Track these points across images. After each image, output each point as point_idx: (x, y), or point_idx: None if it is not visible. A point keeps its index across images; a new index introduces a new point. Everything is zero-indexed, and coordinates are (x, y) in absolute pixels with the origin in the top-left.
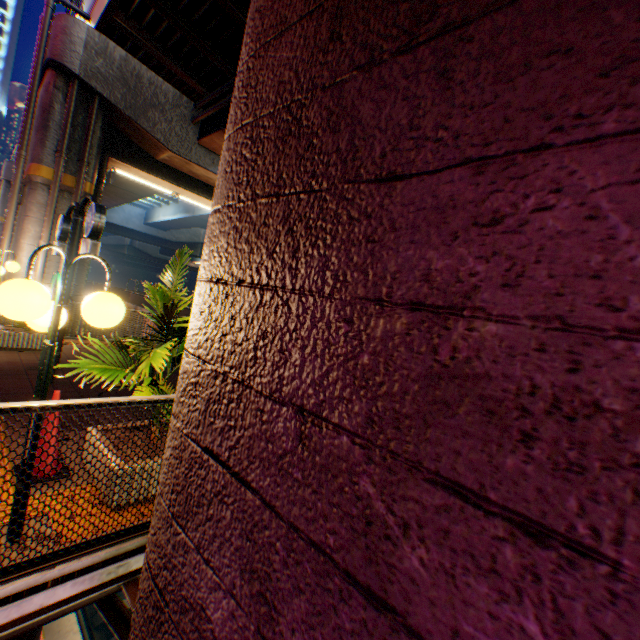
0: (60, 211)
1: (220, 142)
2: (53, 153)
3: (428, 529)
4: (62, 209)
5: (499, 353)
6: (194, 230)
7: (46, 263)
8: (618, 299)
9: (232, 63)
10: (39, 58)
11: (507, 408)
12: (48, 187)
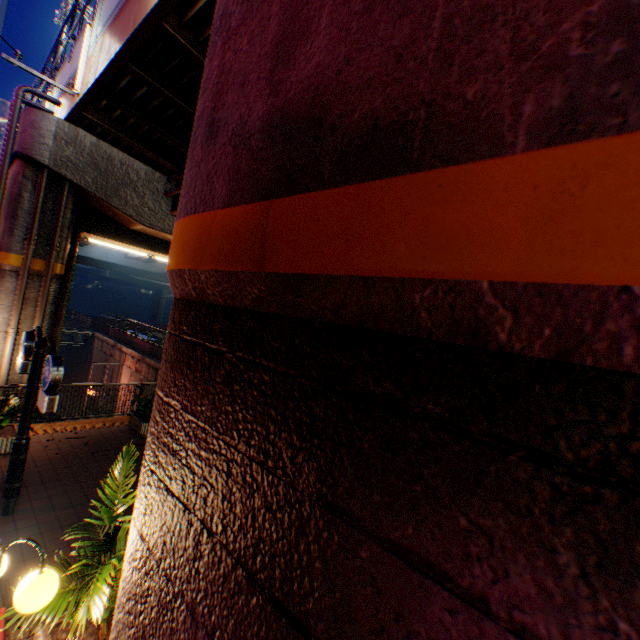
0: (29, 294)
1: None
2: (22, 240)
3: None
4: (31, 292)
5: None
6: None
7: (14, 349)
8: None
9: None
10: (8, 148)
11: None
12: (17, 273)
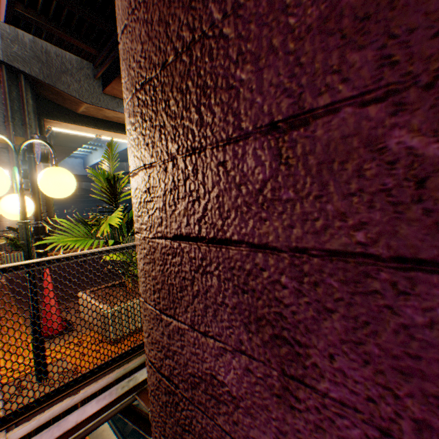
0: None
1: (119, 88)
2: (3, 124)
3: None
4: None
5: None
6: (119, 165)
7: None
8: None
9: (111, 23)
10: None
11: None
12: (7, 149)
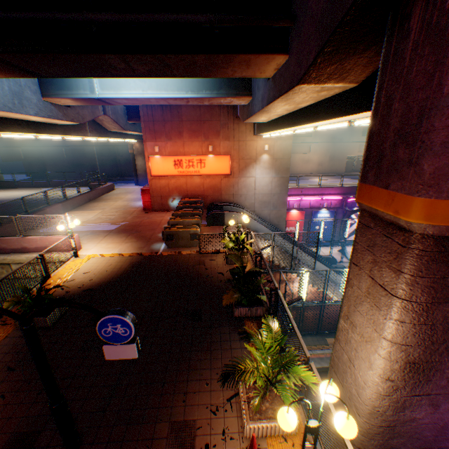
0: None
1: None
2: None
3: None
4: None
5: None
6: None
7: None
8: None
9: None
10: None
11: None
12: None
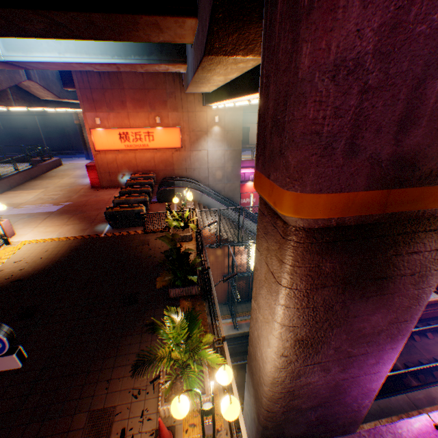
0: None
1: None
2: None
3: (356, 347)
4: None
5: (367, 331)
6: None
7: None
8: (378, 324)
9: None
10: None
11: (367, 335)
12: None
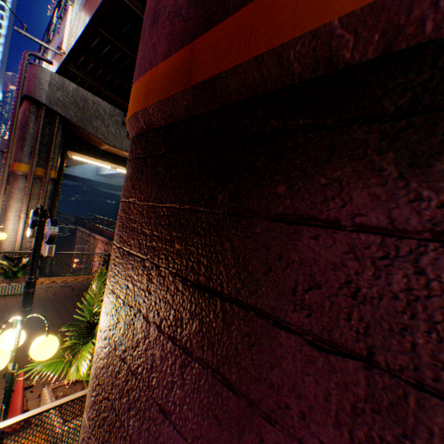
0: (34, 191)
1: None
2: (29, 155)
3: None
4: (35, 190)
5: None
6: None
7: (25, 228)
8: None
9: None
10: (19, 93)
11: None
12: (26, 177)
